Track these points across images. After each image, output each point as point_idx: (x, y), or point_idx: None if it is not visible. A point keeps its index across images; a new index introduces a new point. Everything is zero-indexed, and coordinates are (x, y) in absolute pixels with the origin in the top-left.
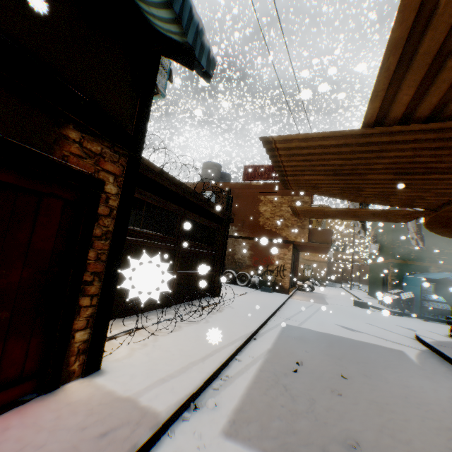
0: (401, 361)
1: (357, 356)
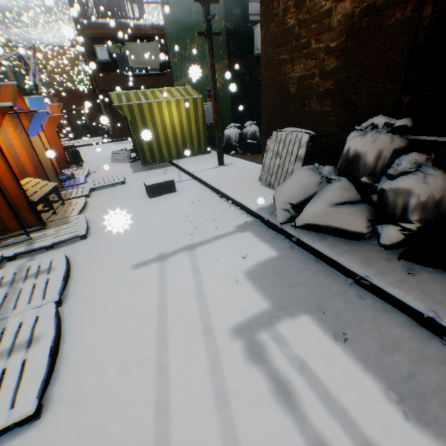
0: None
1: None
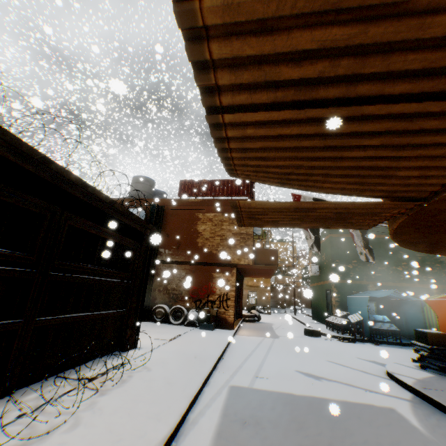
0: (409, 437)
1: (351, 445)
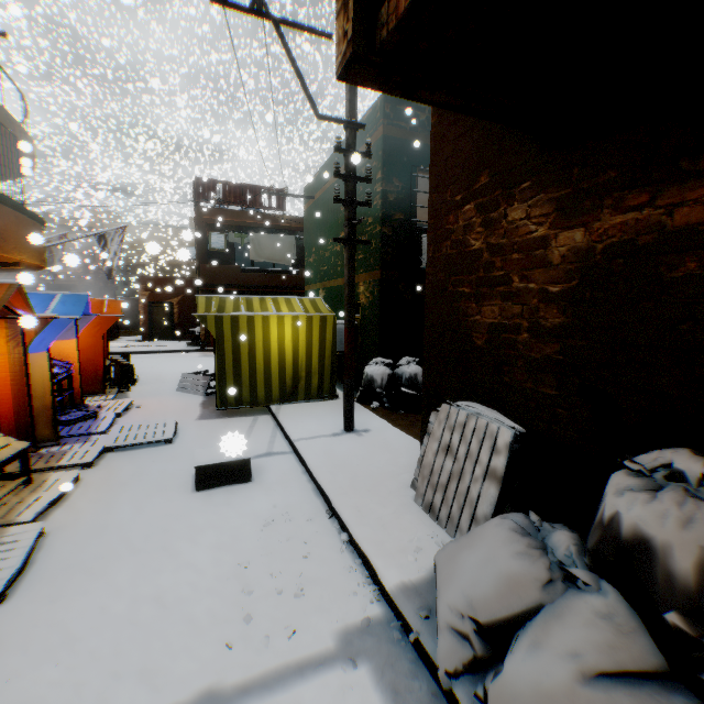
0: None
1: None
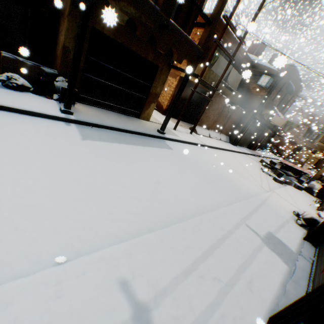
0: None
1: None
